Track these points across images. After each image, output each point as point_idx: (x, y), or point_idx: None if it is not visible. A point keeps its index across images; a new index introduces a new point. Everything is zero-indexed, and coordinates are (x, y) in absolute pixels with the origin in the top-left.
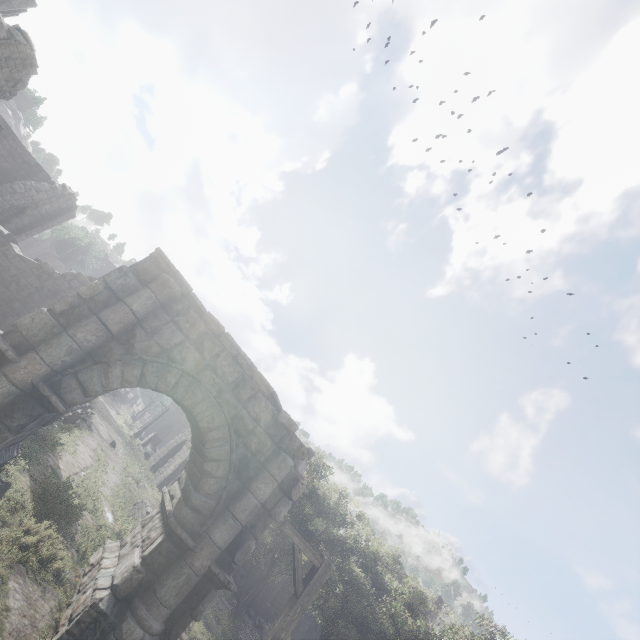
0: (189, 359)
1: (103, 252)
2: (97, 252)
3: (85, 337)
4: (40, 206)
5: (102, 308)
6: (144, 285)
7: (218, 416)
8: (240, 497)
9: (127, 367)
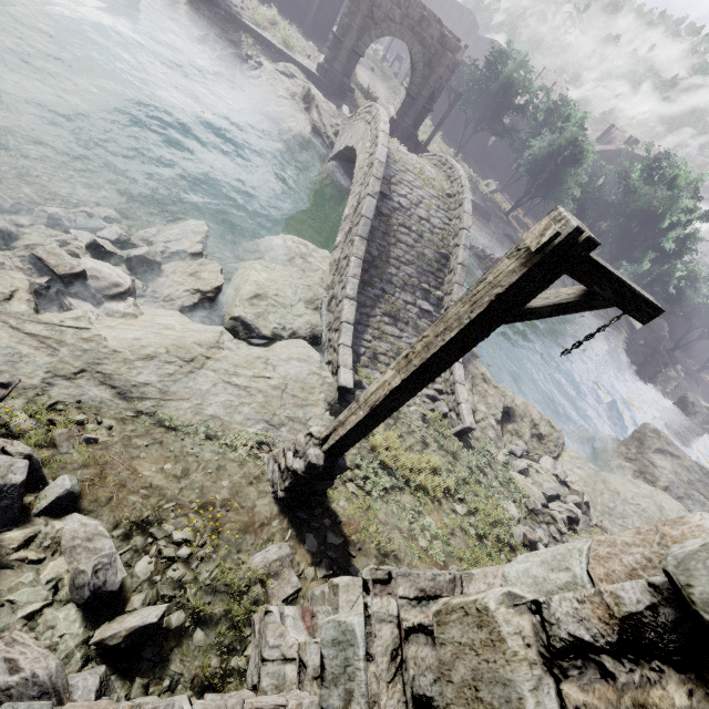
0: (396, 16)
1: None
2: None
3: (359, 23)
4: None
5: (359, 4)
6: None
7: (414, 41)
8: (430, 77)
9: (375, 30)
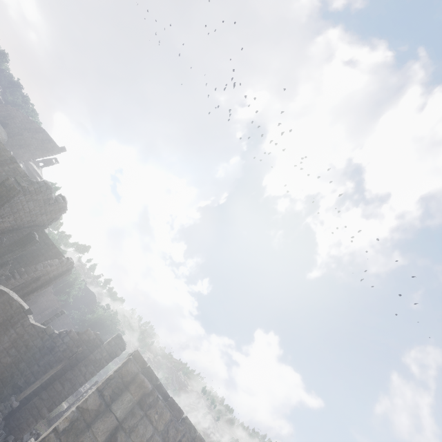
0: None
1: (84, 282)
2: (80, 283)
3: None
4: (50, 273)
5: (94, 417)
6: (125, 386)
7: None
8: None
9: None
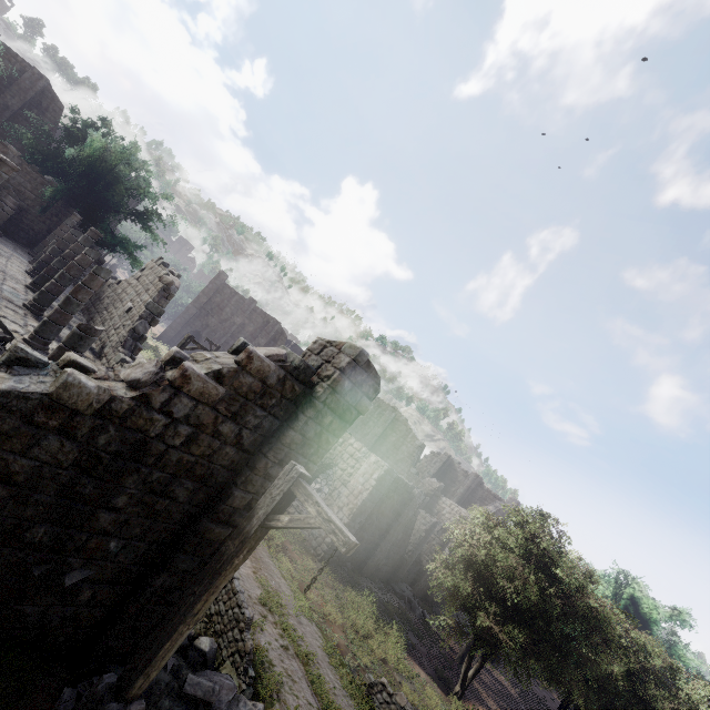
0: None
1: None
2: None
3: None
4: None
5: None
6: None
7: None
8: None
9: None
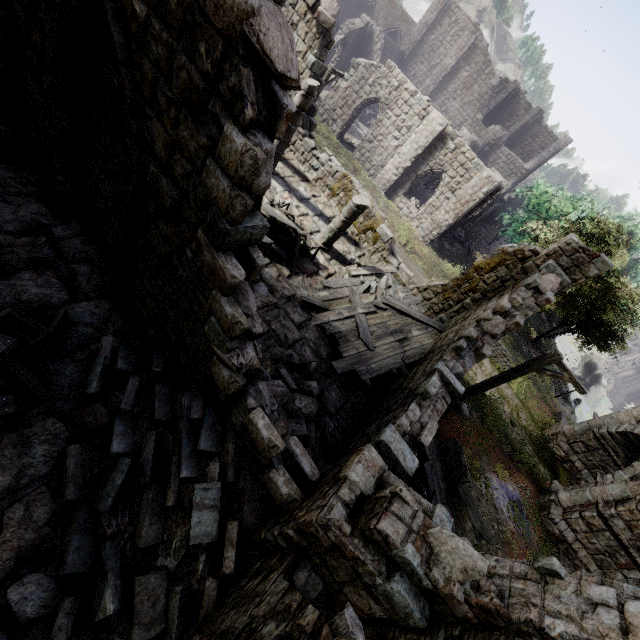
0: None
1: None
2: None
3: None
4: None
5: None
6: None
7: None
8: None
9: None
